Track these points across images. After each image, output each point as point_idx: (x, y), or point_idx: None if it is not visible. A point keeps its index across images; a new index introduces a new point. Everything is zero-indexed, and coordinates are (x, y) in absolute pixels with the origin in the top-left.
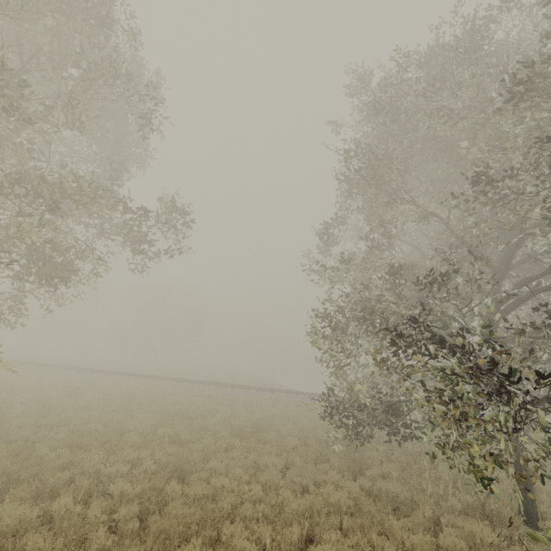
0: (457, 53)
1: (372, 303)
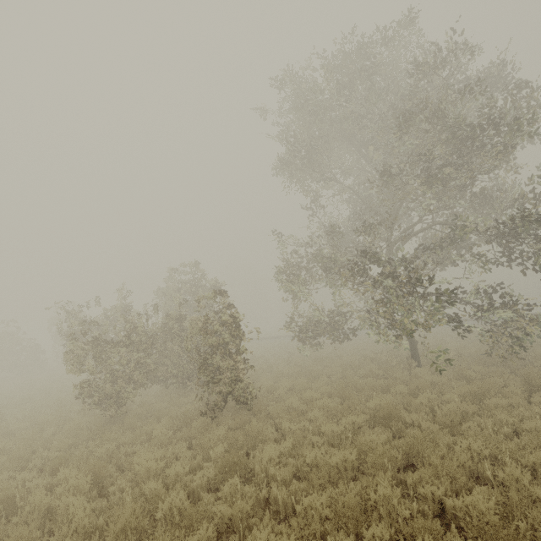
0: None
1: None
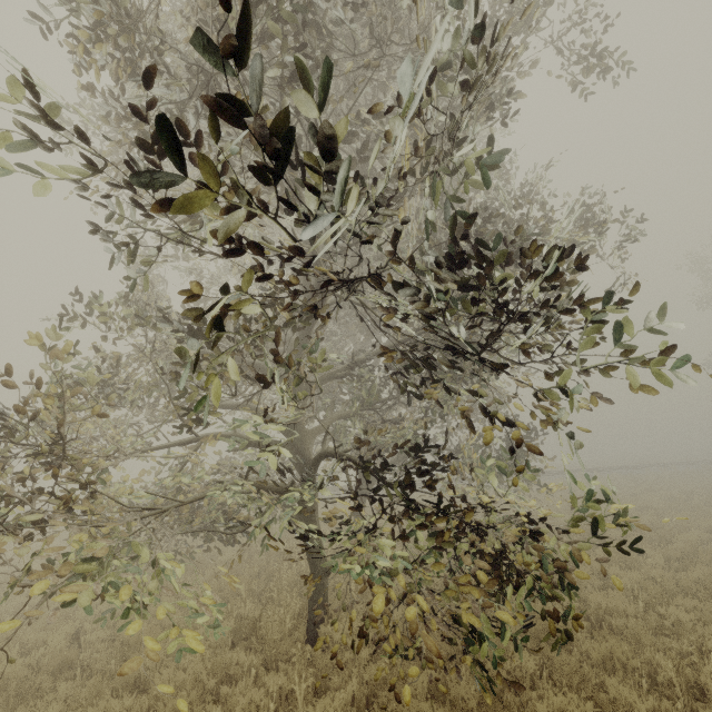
0: None
1: None
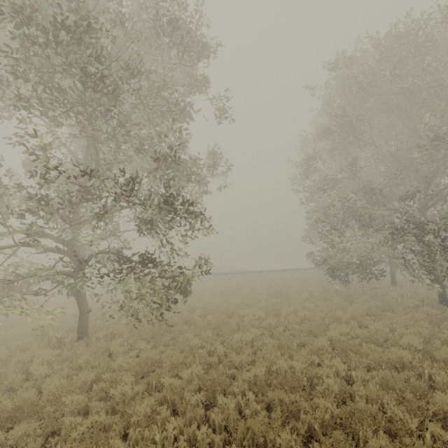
0: (414, 55)
1: (359, 210)
